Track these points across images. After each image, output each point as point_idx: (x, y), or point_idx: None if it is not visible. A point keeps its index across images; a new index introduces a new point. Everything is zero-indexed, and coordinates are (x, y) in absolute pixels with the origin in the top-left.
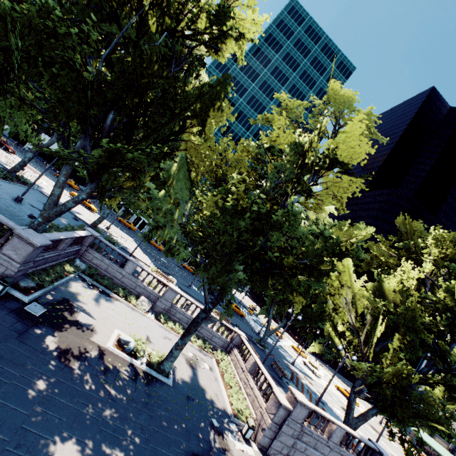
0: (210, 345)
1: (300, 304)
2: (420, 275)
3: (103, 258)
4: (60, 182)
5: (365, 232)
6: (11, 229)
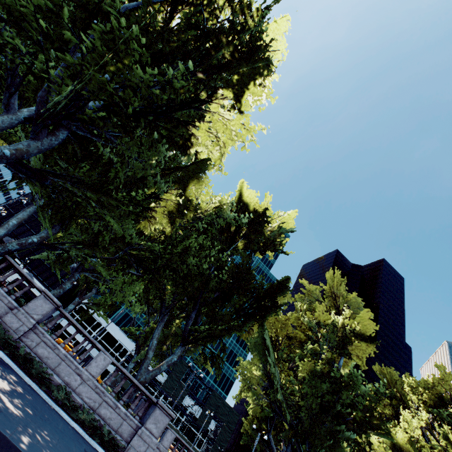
0: None
1: None
2: (420, 423)
3: None
4: (153, 345)
5: None
6: (151, 399)
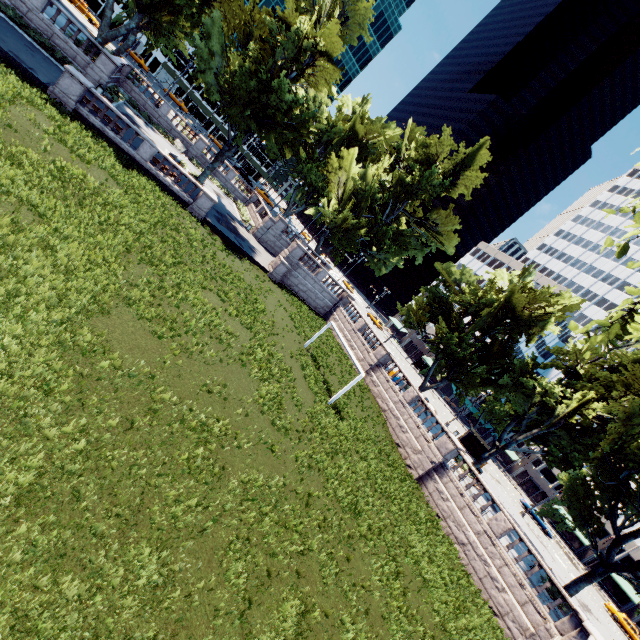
0: (232, 196)
1: (289, 155)
2: (387, 165)
3: (141, 94)
4: (110, 4)
5: (392, 133)
6: (97, 47)
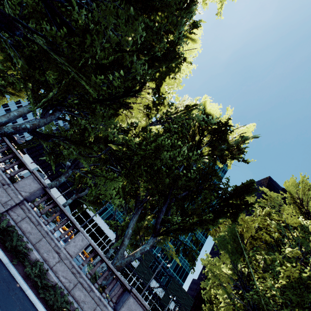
0: None
1: None
2: None
3: None
4: (129, 234)
5: None
6: (125, 286)
